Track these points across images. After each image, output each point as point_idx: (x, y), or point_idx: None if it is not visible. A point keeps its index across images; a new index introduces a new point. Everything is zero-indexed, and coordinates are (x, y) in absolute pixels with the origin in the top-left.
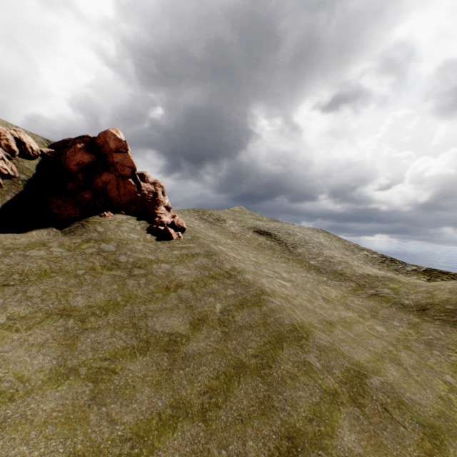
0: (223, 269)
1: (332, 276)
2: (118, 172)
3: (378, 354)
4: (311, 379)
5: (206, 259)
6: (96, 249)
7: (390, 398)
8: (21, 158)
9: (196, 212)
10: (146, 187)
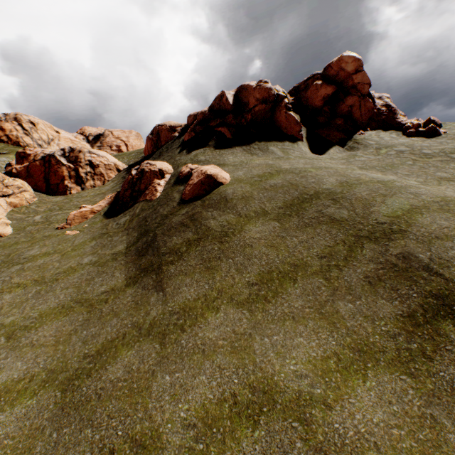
0: None
1: None
2: (358, 93)
3: None
4: None
5: None
6: (394, 151)
7: None
8: None
9: None
10: (376, 103)
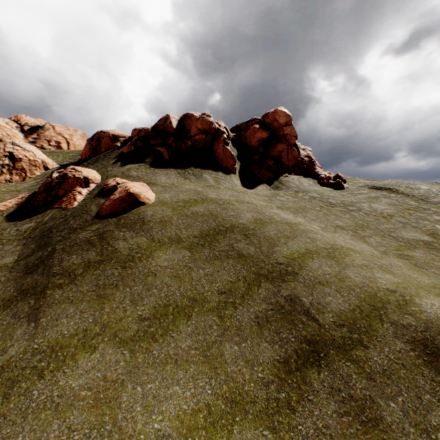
0: (412, 205)
1: None
2: (287, 142)
3: None
4: None
5: (388, 200)
6: (308, 196)
7: None
8: None
9: None
10: (301, 153)
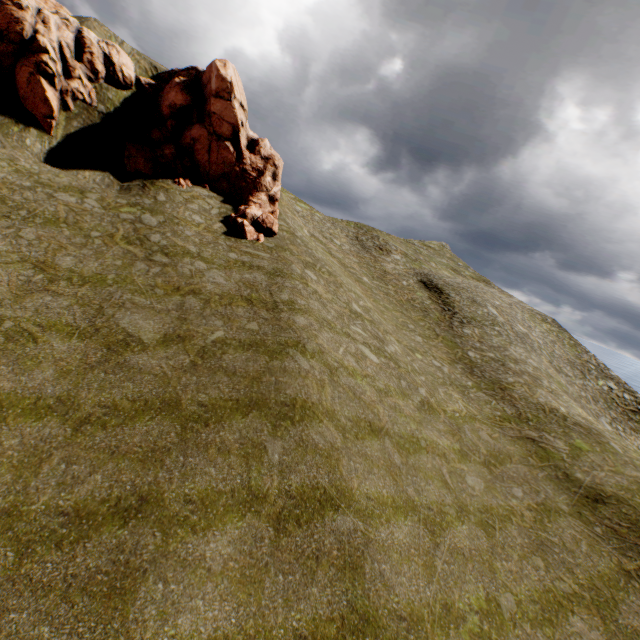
0: (274, 298)
1: (485, 385)
2: (212, 128)
3: (412, 503)
4: (245, 466)
5: (265, 278)
6: (134, 217)
7: (341, 551)
8: (108, 83)
9: (356, 228)
10: (252, 161)
